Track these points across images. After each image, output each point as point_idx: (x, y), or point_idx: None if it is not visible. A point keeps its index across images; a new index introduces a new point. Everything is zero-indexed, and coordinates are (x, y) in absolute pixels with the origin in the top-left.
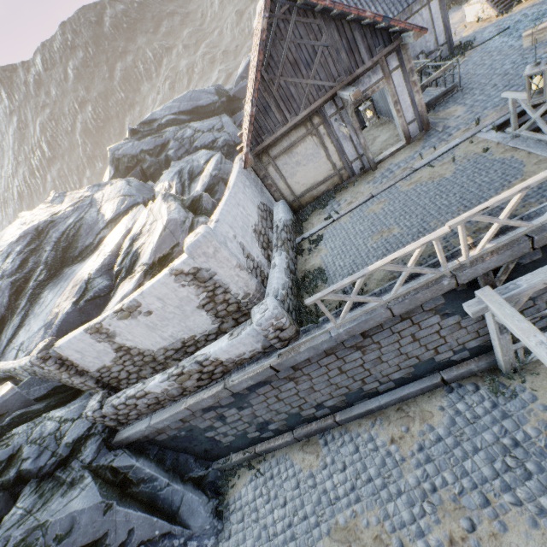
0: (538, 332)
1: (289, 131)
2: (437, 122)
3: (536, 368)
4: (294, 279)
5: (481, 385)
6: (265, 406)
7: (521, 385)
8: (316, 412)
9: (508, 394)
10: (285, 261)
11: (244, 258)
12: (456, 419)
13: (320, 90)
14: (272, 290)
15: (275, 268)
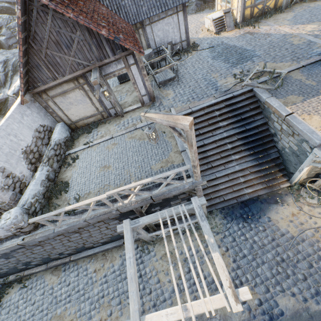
0: (131, 251)
1: (61, 83)
2: (159, 98)
3: (161, 240)
4: (50, 186)
5: (140, 246)
6: (25, 256)
7: (153, 248)
8: (60, 256)
9: (147, 252)
10: (46, 173)
11: (3, 179)
12: (124, 262)
13: (80, 65)
14: (23, 199)
15: (33, 181)
